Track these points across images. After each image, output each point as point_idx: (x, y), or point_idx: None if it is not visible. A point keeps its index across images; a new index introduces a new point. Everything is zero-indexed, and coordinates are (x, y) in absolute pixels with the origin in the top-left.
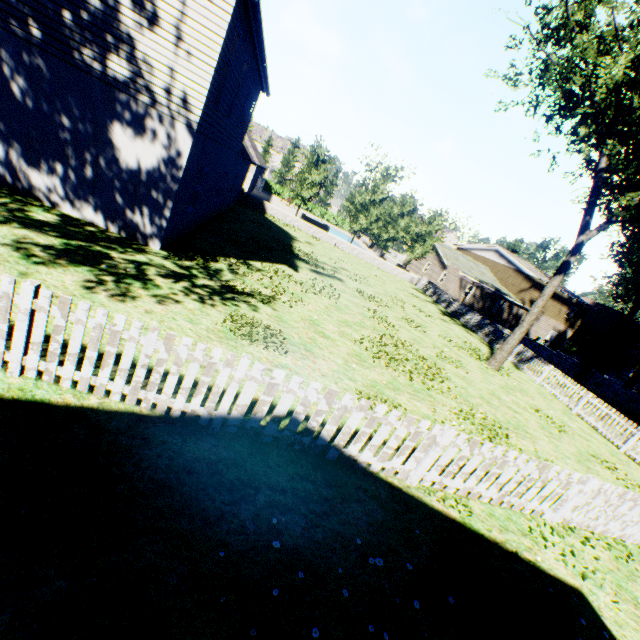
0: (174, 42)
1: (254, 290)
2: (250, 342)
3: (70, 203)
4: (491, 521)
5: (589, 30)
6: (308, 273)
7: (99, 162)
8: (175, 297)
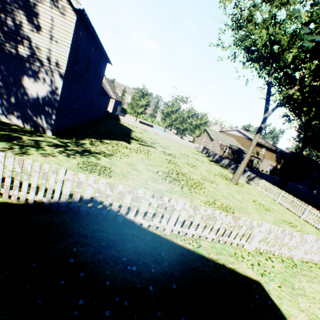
0: (49, 37)
1: (101, 151)
2: (90, 172)
3: (5, 116)
4: (212, 250)
5: (252, 21)
6: (136, 145)
7: (18, 95)
8: (53, 154)
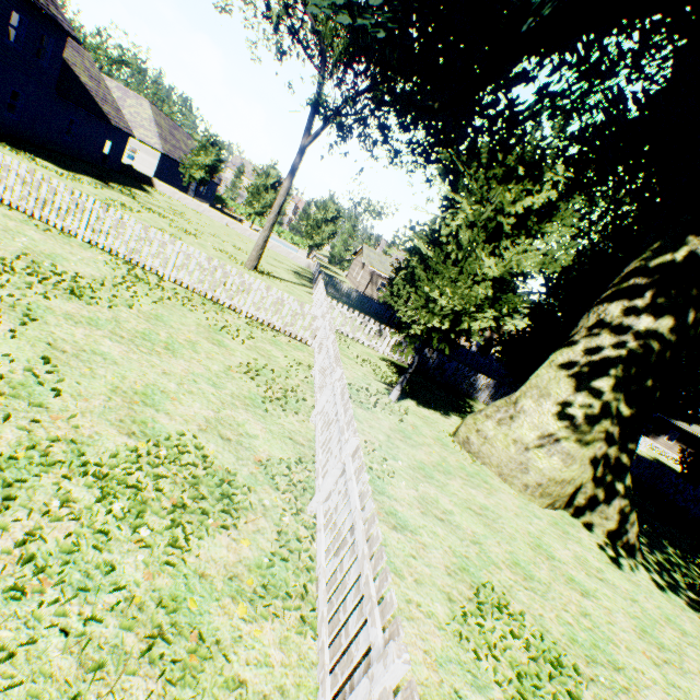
0: None
1: None
2: None
3: None
4: None
5: None
6: (84, 179)
7: None
8: None
